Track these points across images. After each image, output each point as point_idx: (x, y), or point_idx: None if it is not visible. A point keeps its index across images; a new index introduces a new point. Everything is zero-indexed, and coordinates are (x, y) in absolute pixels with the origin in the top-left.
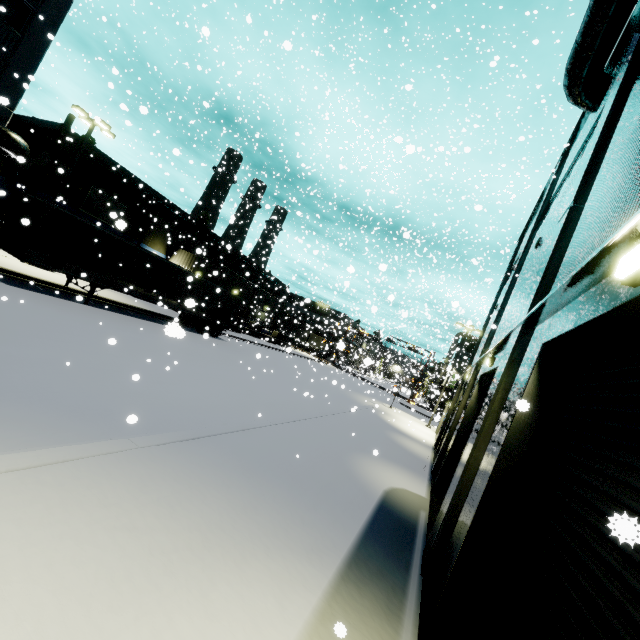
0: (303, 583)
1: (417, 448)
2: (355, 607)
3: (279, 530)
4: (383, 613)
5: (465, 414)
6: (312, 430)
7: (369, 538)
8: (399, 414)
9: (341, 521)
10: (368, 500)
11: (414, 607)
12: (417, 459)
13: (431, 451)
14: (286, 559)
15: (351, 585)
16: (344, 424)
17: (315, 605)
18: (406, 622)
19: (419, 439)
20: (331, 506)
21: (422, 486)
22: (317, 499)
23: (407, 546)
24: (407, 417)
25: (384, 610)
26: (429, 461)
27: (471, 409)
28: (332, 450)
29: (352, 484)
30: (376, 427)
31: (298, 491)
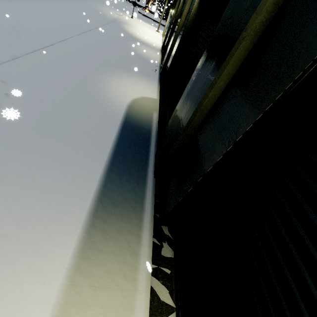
0: (40, 280)
1: (151, 53)
2: (101, 261)
3: (7, 222)
4: (126, 244)
5: (187, 23)
6: (57, 58)
7: (114, 166)
8: (138, 23)
9: (88, 162)
10: (114, 123)
11: (150, 216)
12: (151, 64)
13: (159, 53)
14: (16, 263)
15: (97, 236)
16: (92, 43)
17: (55, 300)
18: (144, 237)
19: (152, 44)
20: (77, 148)
21: (154, 89)
22: (61, 148)
23: (144, 155)
24: (144, 25)
25: (127, 239)
26: (158, 63)
27: (192, 17)
28: (79, 77)
29: (99, 111)
30: (120, 40)
31: (37, 148)
